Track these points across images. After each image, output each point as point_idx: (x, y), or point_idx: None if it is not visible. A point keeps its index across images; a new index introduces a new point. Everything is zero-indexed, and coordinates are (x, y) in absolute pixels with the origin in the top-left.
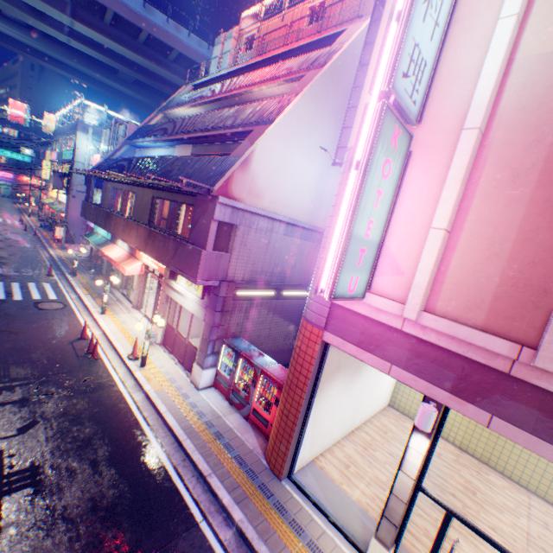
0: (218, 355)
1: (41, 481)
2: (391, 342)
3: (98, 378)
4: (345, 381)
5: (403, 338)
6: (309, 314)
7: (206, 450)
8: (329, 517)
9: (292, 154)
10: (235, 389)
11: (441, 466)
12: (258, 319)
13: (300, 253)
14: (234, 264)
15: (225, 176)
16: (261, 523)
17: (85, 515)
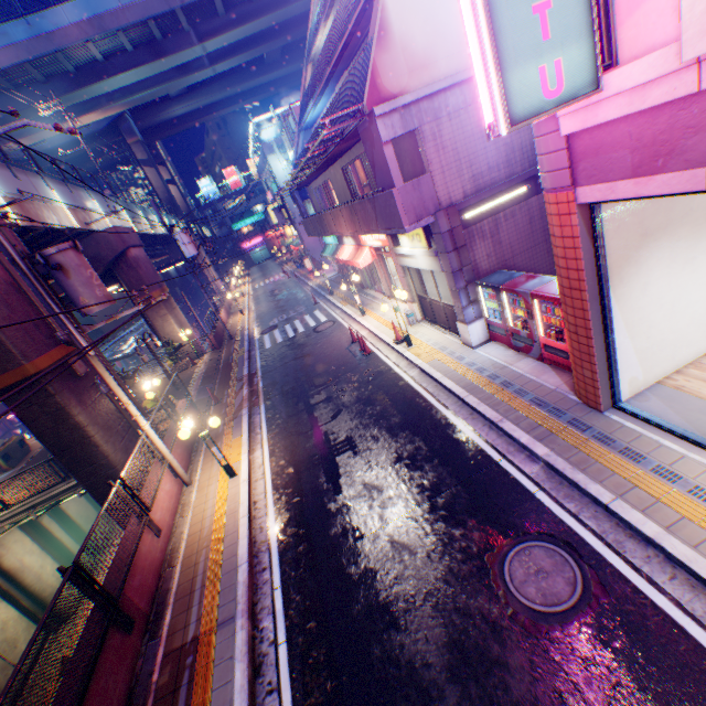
0: (478, 304)
1: (355, 446)
2: (693, 129)
3: (375, 369)
4: (682, 253)
5: None
6: (544, 181)
7: (491, 401)
8: (691, 440)
9: None
10: (512, 332)
11: None
12: (517, 237)
13: None
14: (441, 184)
15: (368, 77)
16: (574, 455)
17: (392, 464)
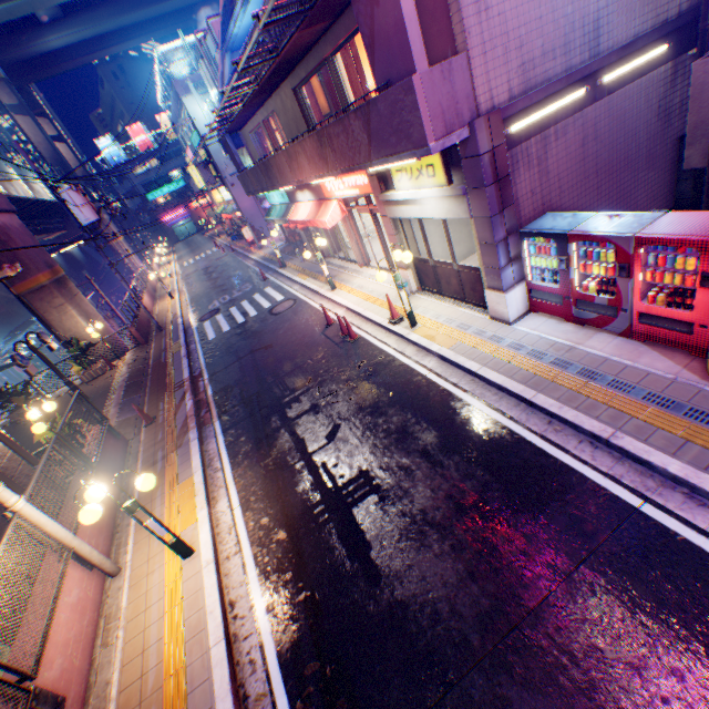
0: (518, 262)
1: (378, 487)
2: None
3: (371, 360)
4: None
5: None
6: None
7: (579, 403)
8: None
9: None
10: (579, 299)
11: None
12: (566, 166)
13: None
14: (481, 73)
15: None
16: None
17: (451, 518)
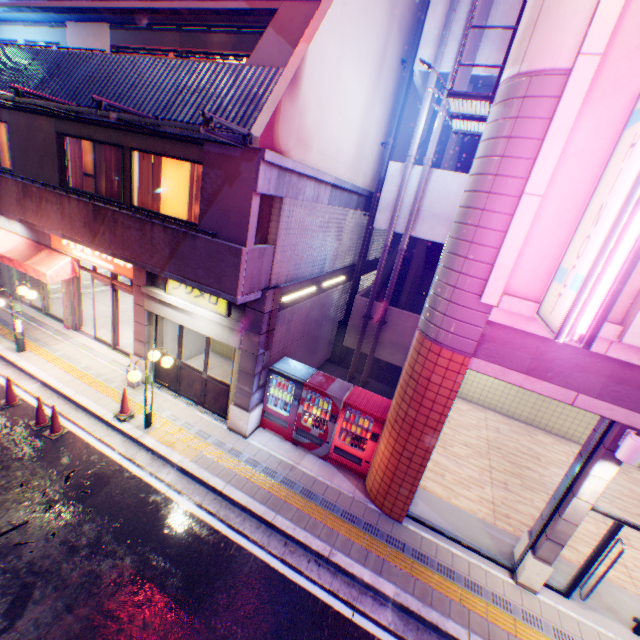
0: (263, 388)
1: None
2: (581, 368)
3: (88, 468)
4: None
5: (599, 363)
6: (446, 337)
7: (307, 522)
8: (466, 544)
9: (344, 66)
10: (301, 427)
11: (506, 441)
12: (299, 326)
13: (339, 227)
14: (278, 261)
15: (267, 109)
16: (415, 585)
17: None
